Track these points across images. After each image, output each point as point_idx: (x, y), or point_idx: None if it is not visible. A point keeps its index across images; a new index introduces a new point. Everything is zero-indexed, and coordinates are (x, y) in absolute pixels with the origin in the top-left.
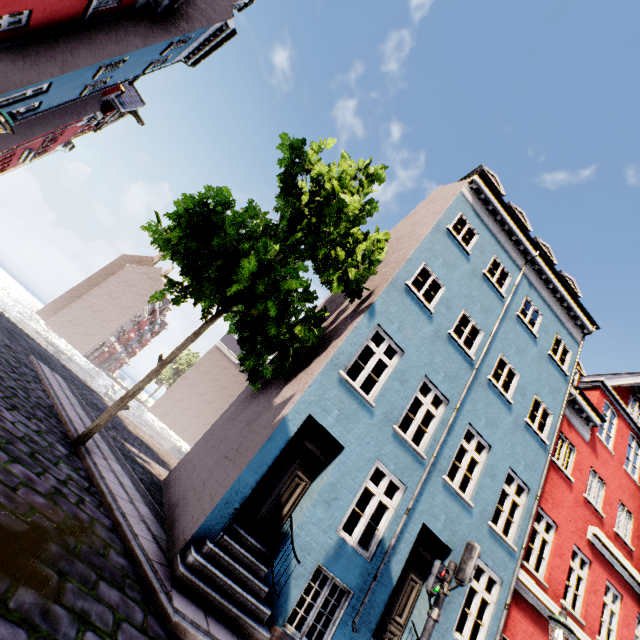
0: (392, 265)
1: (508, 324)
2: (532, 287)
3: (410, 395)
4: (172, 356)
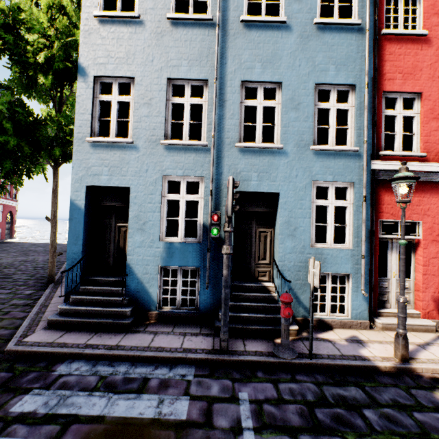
0: None
1: None
2: None
3: (162, 107)
4: (52, 214)
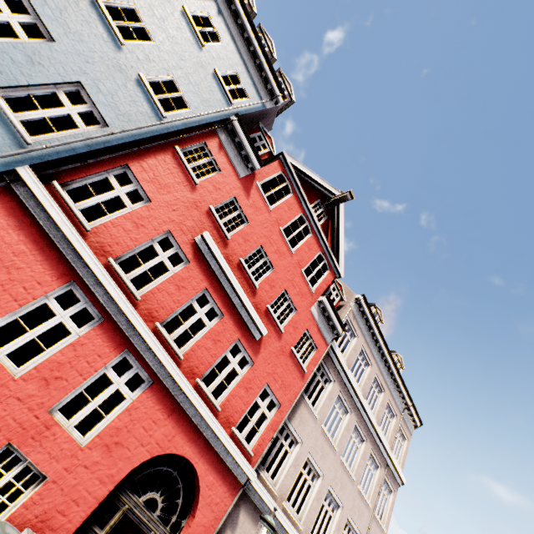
0: None
1: (165, 2)
2: (222, 18)
3: None
4: None
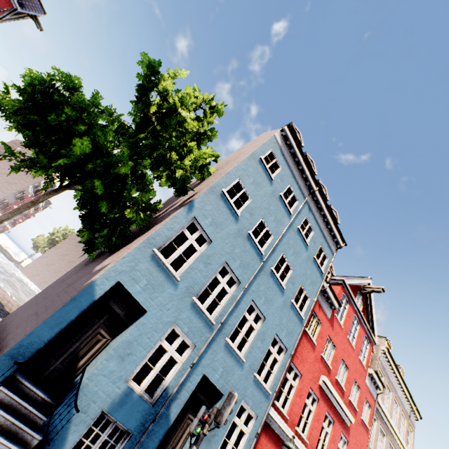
0: (216, 176)
1: (291, 233)
2: (311, 211)
3: (211, 275)
4: (3, 218)
